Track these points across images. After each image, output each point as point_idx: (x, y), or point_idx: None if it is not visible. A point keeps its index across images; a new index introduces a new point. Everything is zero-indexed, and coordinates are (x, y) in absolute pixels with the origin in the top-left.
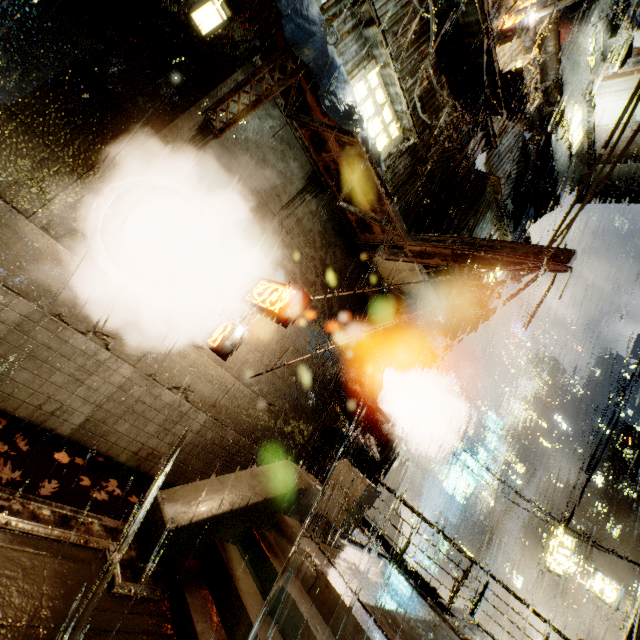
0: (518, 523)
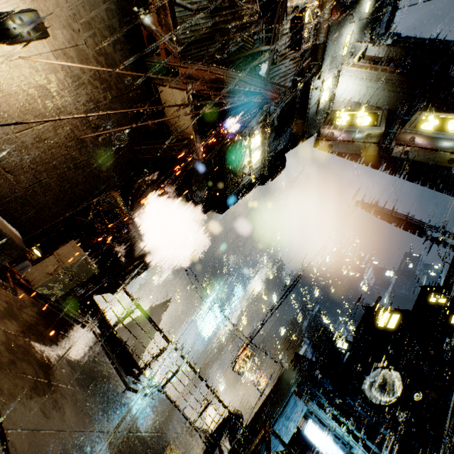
0: (232, 351)
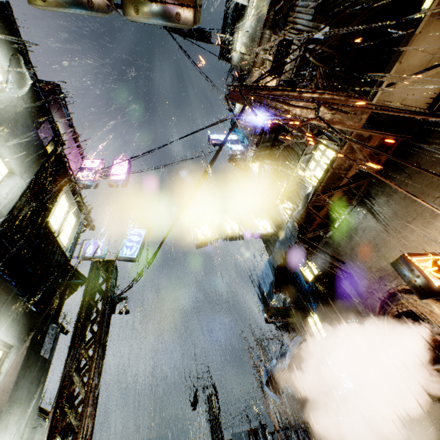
0: None
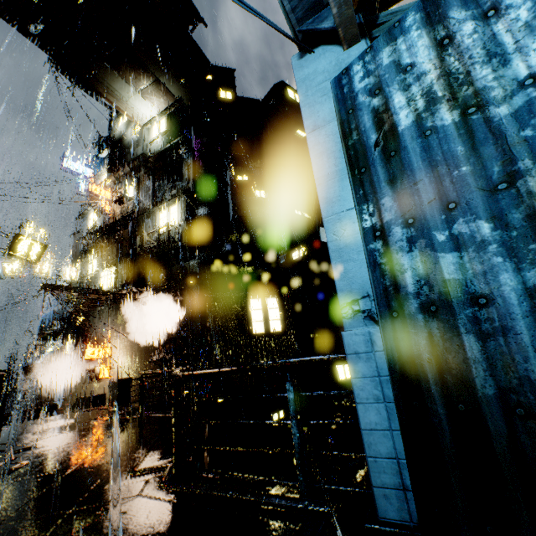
0: None
